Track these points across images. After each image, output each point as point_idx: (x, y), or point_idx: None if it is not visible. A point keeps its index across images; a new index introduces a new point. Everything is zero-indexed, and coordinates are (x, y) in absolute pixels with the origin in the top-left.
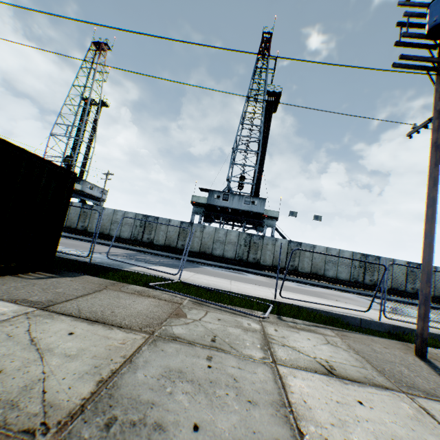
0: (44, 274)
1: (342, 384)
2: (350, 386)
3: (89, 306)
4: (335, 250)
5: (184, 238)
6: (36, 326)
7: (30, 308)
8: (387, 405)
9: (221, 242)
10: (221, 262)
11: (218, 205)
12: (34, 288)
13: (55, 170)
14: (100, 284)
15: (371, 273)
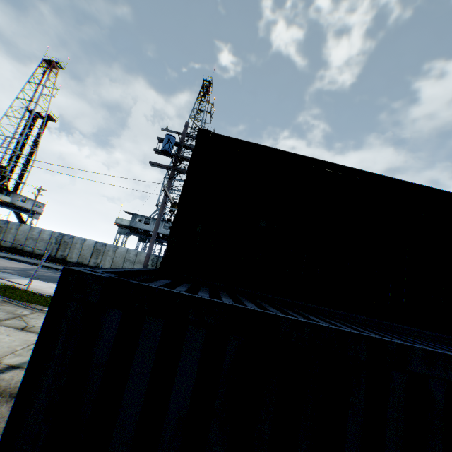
0: None
1: (17, 331)
2: (21, 332)
3: None
4: None
5: (97, 256)
6: None
7: None
8: (24, 337)
9: (131, 261)
10: None
11: (140, 228)
12: None
13: None
14: None
15: None
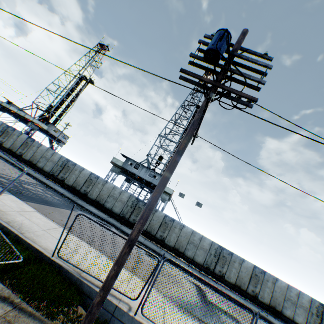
0: None
1: None
2: None
3: None
4: (199, 234)
5: (88, 185)
6: None
7: None
8: None
9: (114, 198)
10: (107, 213)
11: (129, 170)
12: None
13: None
14: None
15: (222, 265)
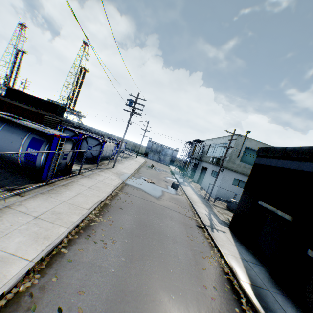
0: None
1: None
2: None
3: None
4: (73, 121)
5: None
6: None
7: None
8: None
9: None
10: None
11: None
12: None
13: None
14: None
15: None
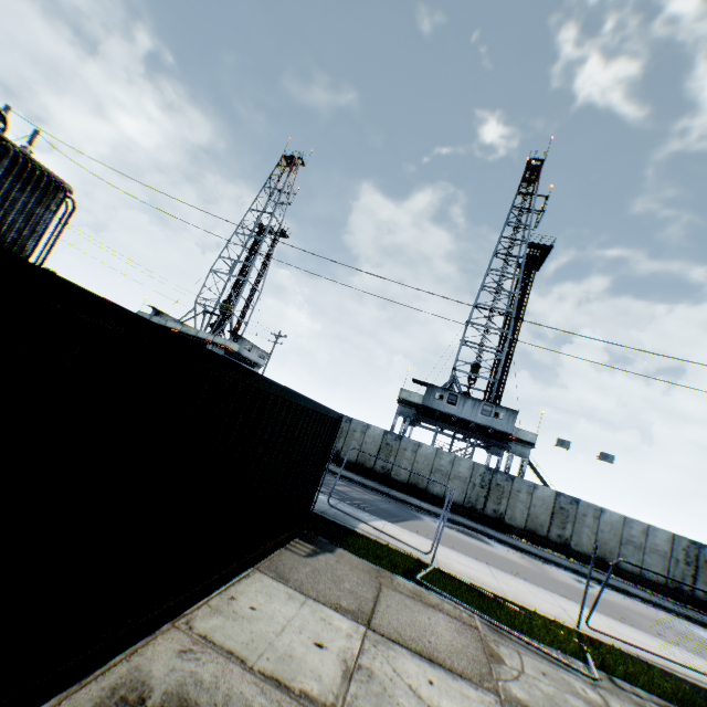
0: (304, 544)
1: None
2: None
3: (399, 624)
4: (639, 524)
5: (387, 456)
6: (393, 661)
7: (358, 623)
8: None
9: (444, 473)
10: (440, 506)
11: (440, 409)
12: (324, 578)
13: (333, 417)
14: (368, 573)
15: None
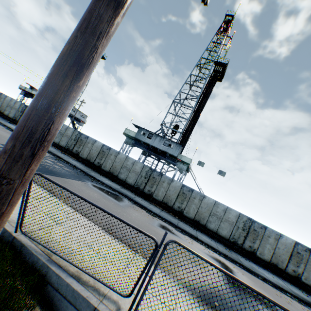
0: None
1: None
2: None
3: None
4: (223, 206)
5: (101, 157)
6: None
7: None
8: None
9: (127, 169)
10: (121, 185)
11: (143, 140)
12: None
13: None
14: None
15: (253, 240)
